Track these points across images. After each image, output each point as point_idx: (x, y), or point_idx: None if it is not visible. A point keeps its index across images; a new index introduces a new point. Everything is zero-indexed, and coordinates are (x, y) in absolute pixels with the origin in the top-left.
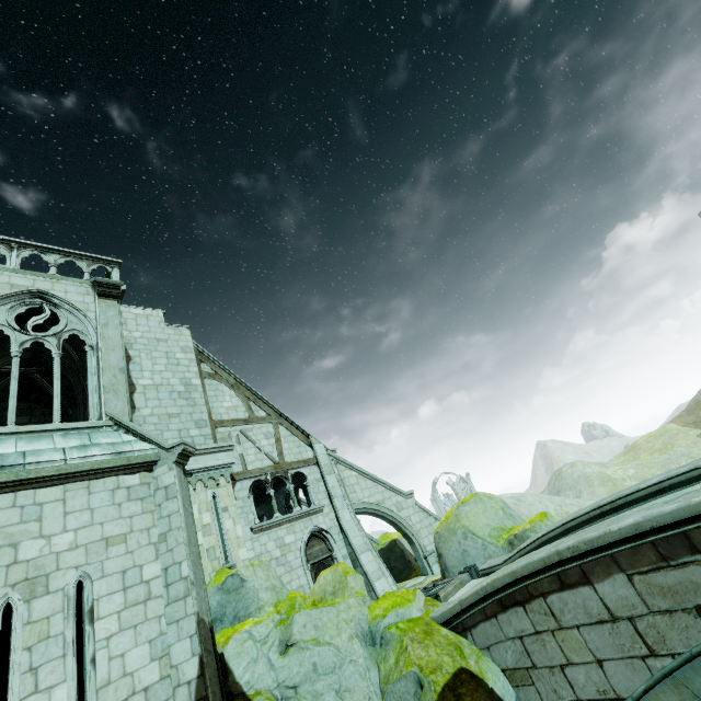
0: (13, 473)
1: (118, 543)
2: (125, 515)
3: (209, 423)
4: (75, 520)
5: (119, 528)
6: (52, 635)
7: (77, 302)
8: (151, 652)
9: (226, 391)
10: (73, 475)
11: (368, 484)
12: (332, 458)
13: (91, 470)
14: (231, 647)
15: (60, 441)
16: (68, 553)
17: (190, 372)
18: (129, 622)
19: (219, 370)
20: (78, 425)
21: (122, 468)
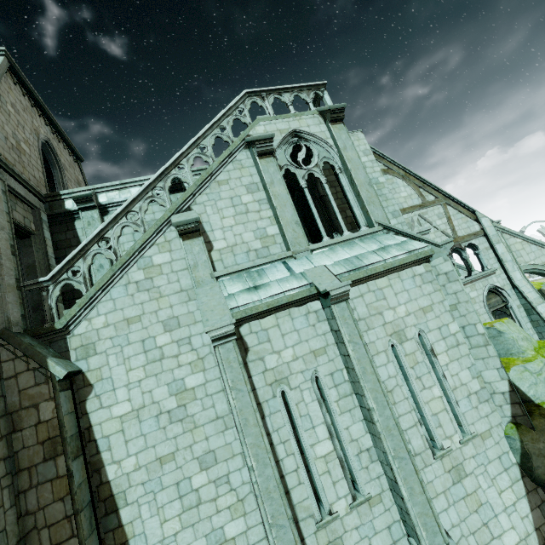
0: (364, 272)
1: (429, 311)
2: (425, 293)
3: (400, 213)
4: (401, 298)
5: (426, 302)
6: (419, 362)
7: (318, 133)
8: (470, 374)
9: (399, 183)
10: (391, 270)
11: (532, 249)
12: (497, 229)
13: (399, 265)
14: (512, 374)
15: (365, 246)
16: (406, 318)
17: (375, 173)
18: (453, 357)
19: (390, 165)
20: (364, 233)
21: (413, 262)
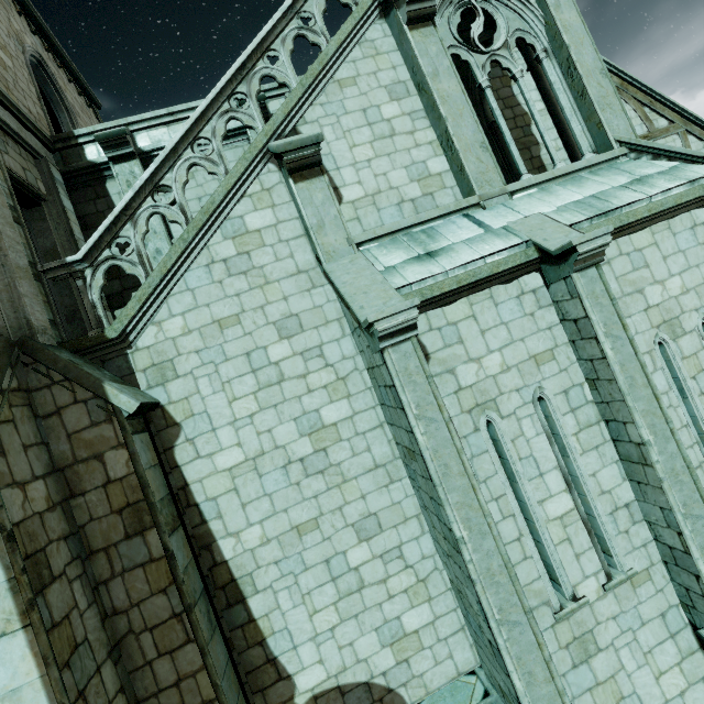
0: (615, 219)
1: None
2: None
3: None
4: (673, 265)
5: None
6: (703, 368)
7: None
8: None
9: None
10: (658, 216)
11: None
12: None
13: (673, 207)
14: None
15: (605, 181)
16: (682, 297)
17: None
18: None
19: None
20: (597, 160)
21: (696, 200)
